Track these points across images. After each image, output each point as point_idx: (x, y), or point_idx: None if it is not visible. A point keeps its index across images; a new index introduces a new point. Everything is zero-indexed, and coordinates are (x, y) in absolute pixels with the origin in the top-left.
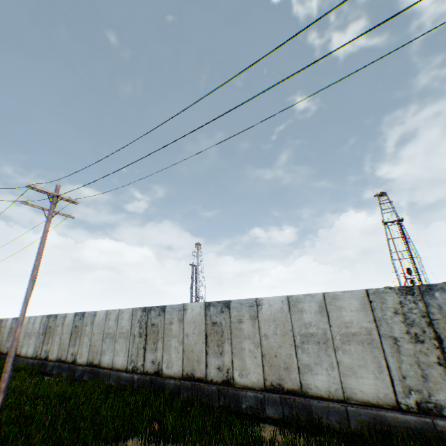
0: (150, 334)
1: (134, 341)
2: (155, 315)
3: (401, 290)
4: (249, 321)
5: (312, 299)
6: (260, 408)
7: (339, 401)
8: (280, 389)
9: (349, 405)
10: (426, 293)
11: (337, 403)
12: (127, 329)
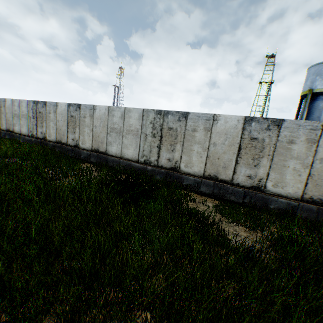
0: (39, 118)
1: (31, 121)
2: (41, 106)
3: (157, 111)
4: (89, 117)
5: (119, 110)
6: (88, 158)
7: (118, 158)
8: (97, 151)
9: (121, 159)
10: (166, 115)
11: (117, 158)
12: (26, 113)
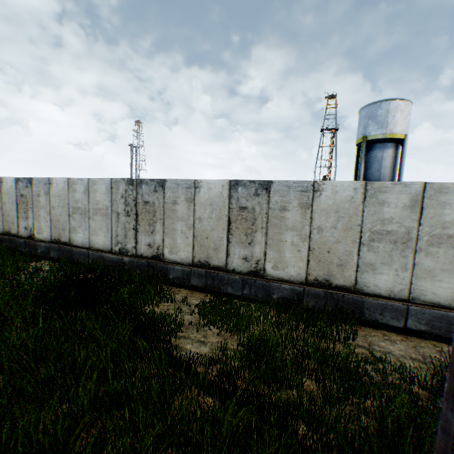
0: None
1: None
2: None
3: (128, 181)
4: (44, 196)
5: (82, 182)
6: (48, 253)
7: (87, 248)
8: (60, 242)
9: (91, 251)
10: (139, 185)
11: (86, 250)
12: None
